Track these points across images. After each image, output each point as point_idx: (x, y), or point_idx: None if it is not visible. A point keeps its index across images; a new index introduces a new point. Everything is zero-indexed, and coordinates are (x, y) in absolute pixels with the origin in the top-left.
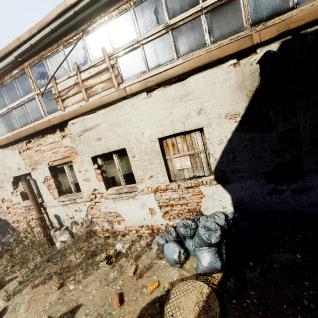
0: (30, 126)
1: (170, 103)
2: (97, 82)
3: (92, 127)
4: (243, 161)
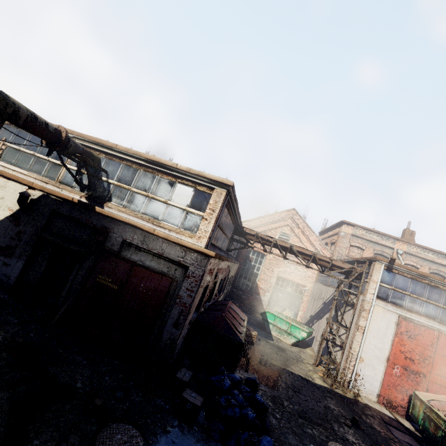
0: None
1: None
2: None
3: None
4: None
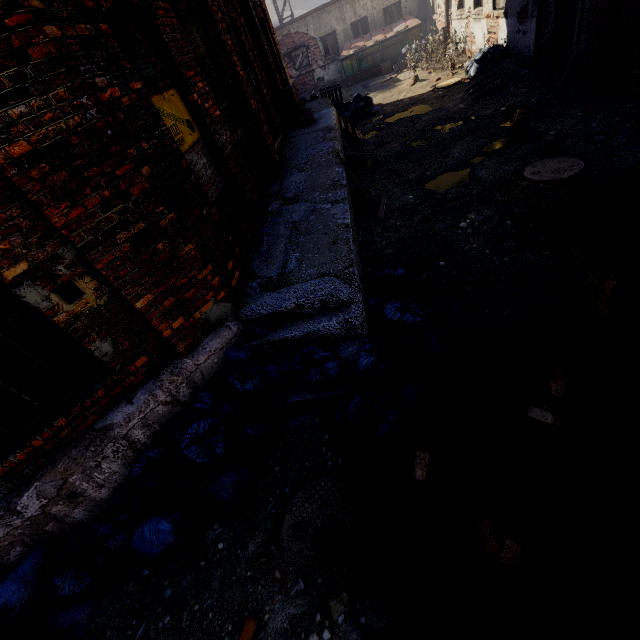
0: None
1: None
2: None
3: None
4: None
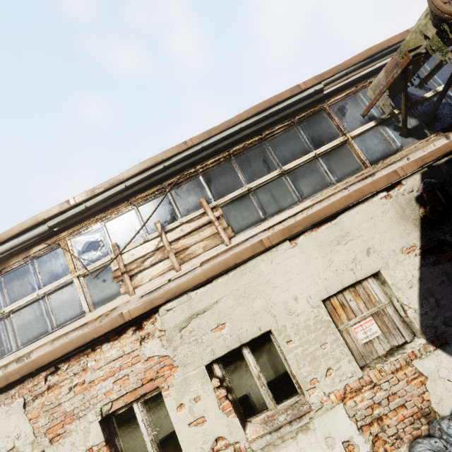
0: (50, 338)
1: (325, 249)
2: (194, 241)
3: (205, 309)
4: (450, 303)
